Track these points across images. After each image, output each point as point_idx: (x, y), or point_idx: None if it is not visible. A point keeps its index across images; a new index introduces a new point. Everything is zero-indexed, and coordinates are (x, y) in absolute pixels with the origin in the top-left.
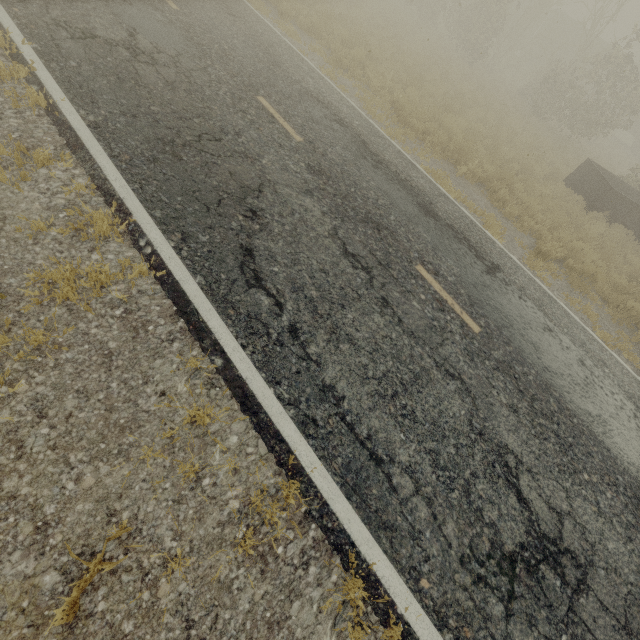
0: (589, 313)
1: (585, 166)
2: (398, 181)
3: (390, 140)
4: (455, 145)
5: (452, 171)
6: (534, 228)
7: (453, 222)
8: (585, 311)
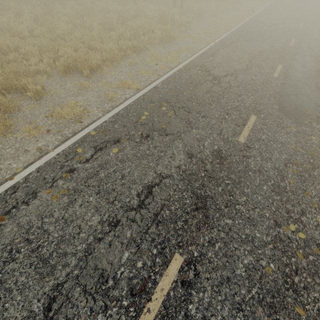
0: None
1: None
2: None
3: None
4: None
5: None
6: None
7: None
8: None
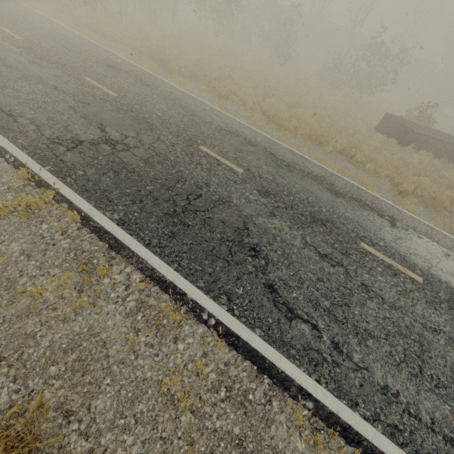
0: (449, 226)
1: (386, 118)
2: (307, 176)
3: (281, 143)
4: (317, 132)
5: (321, 150)
6: (385, 174)
7: (351, 194)
8: (447, 226)
